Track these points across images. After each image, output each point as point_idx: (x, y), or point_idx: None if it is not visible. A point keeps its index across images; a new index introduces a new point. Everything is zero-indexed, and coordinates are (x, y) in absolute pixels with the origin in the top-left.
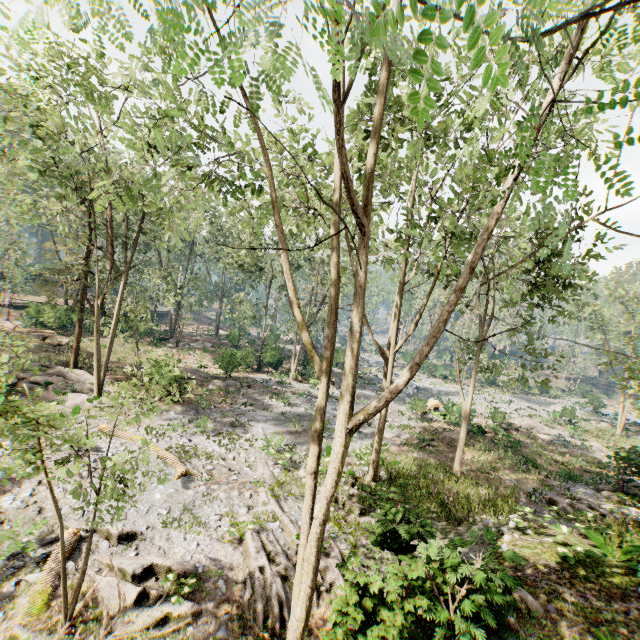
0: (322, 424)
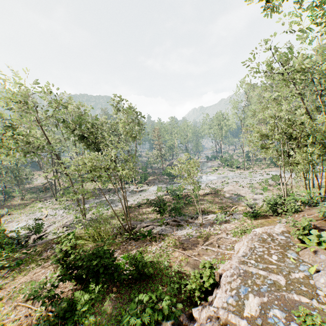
0: None
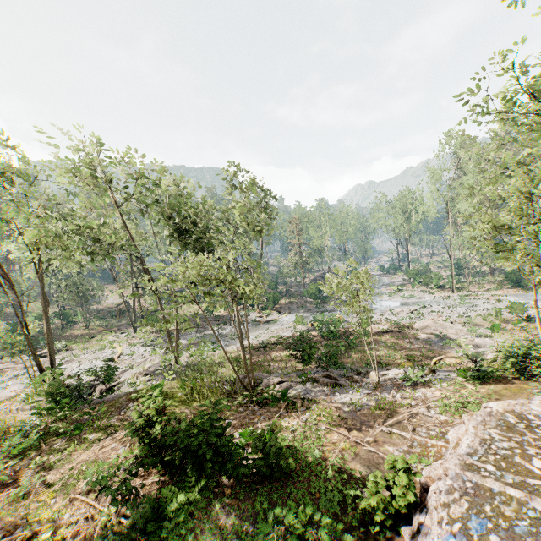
0: (48, 334)
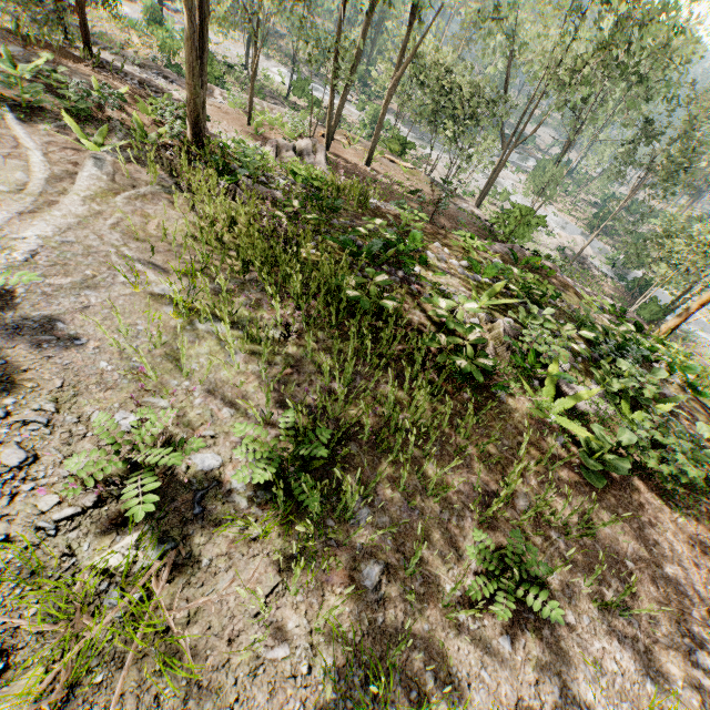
0: None
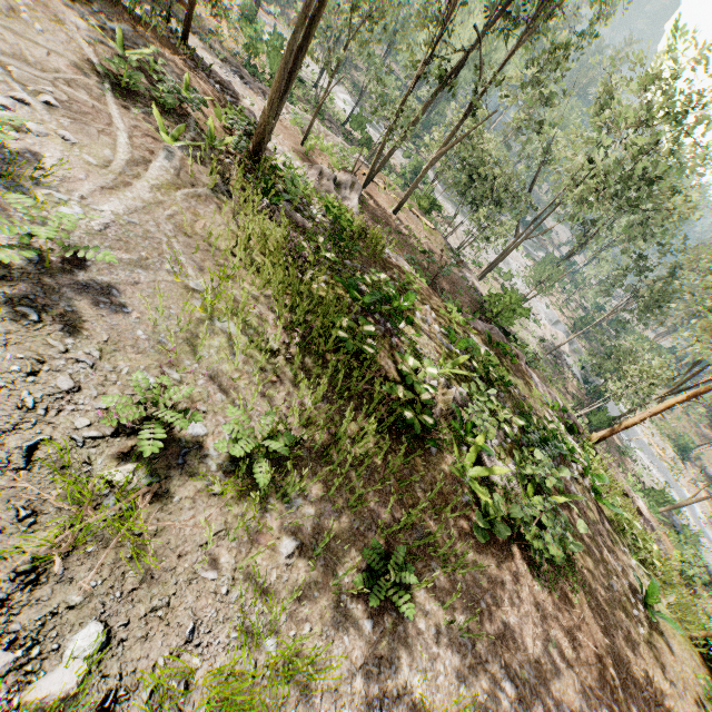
0: None
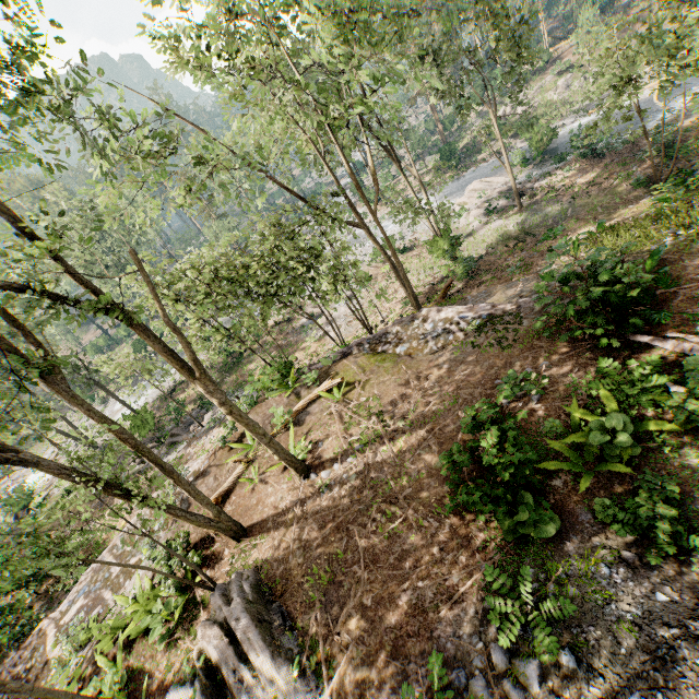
0: None
